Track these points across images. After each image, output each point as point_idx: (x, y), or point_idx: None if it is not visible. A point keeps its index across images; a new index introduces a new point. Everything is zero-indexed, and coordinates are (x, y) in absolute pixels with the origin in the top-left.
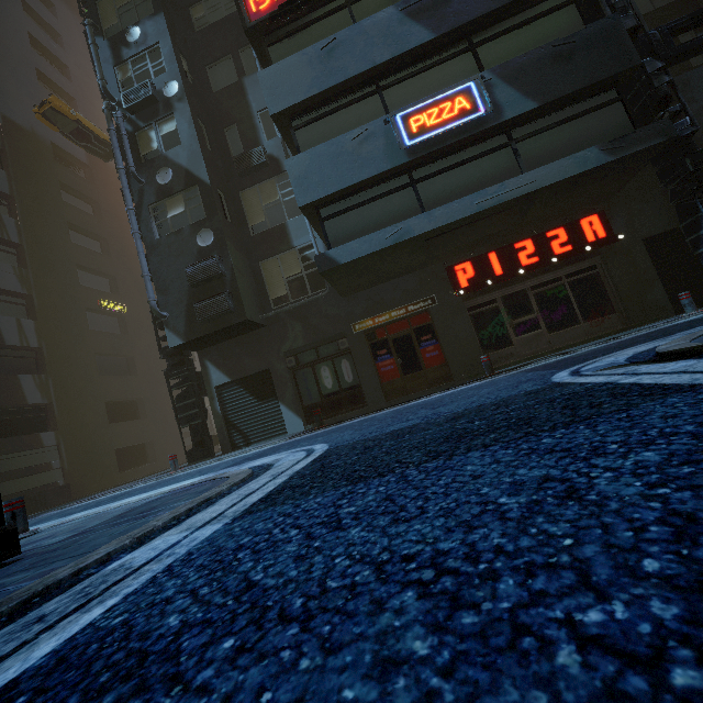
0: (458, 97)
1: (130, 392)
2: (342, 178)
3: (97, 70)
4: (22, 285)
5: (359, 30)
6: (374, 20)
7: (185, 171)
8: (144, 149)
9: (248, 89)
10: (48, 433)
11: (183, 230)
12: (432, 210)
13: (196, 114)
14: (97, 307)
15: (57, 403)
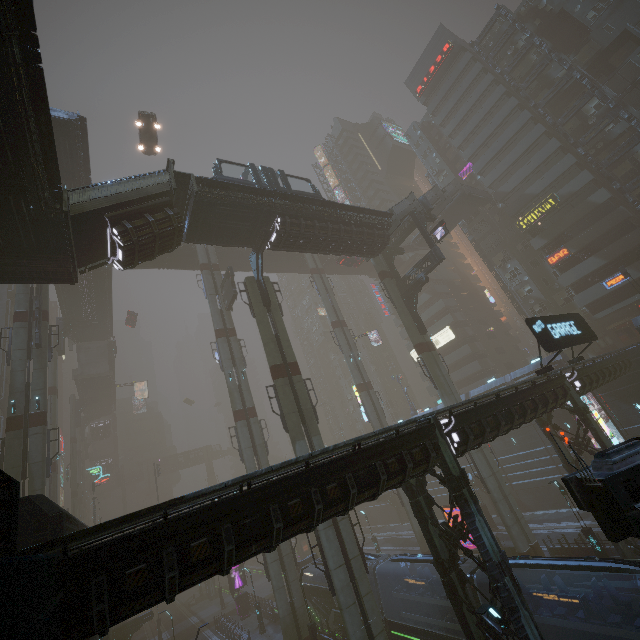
0: (619, 276)
1: (508, 359)
2: (591, 299)
3: (502, 279)
4: (473, 332)
5: (584, 263)
6: (588, 260)
7: (537, 299)
8: (521, 295)
9: (545, 266)
10: (498, 374)
11: (541, 314)
12: (620, 303)
13: (533, 281)
14: (487, 331)
15: (495, 365)
